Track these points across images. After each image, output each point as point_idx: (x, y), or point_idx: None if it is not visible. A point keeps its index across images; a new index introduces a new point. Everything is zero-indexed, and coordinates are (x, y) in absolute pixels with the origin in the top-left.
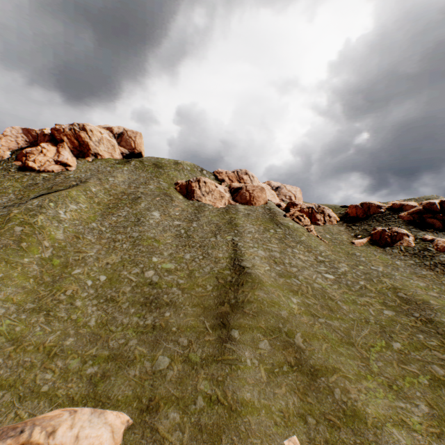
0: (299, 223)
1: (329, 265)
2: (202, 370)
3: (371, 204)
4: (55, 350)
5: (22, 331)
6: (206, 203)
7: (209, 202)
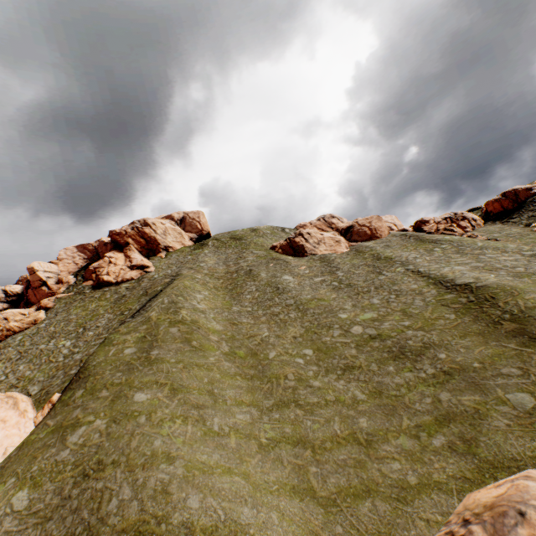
0: (454, 234)
1: None
2: None
3: (516, 189)
4: (359, 436)
5: (295, 430)
6: (324, 254)
7: (327, 252)
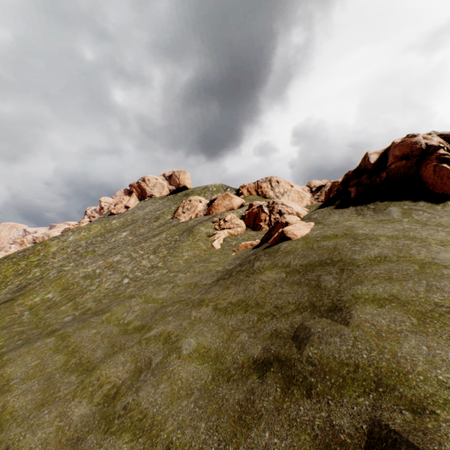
0: (215, 227)
1: (151, 271)
2: None
3: (334, 182)
4: None
5: None
6: (179, 219)
7: (182, 218)
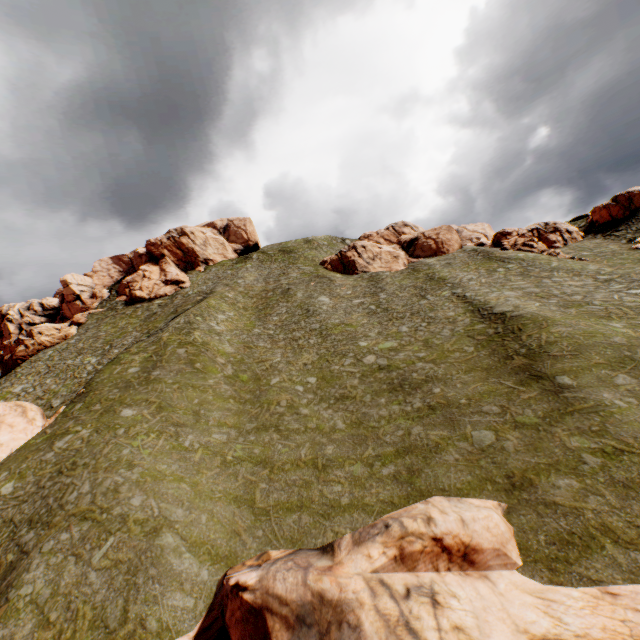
0: (532, 251)
1: (625, 281)
2: (555, 428)
3: (631, 192)
4: (319, 461)
5: (263, 452)
6: (377, 271)
7: (381, 269)
